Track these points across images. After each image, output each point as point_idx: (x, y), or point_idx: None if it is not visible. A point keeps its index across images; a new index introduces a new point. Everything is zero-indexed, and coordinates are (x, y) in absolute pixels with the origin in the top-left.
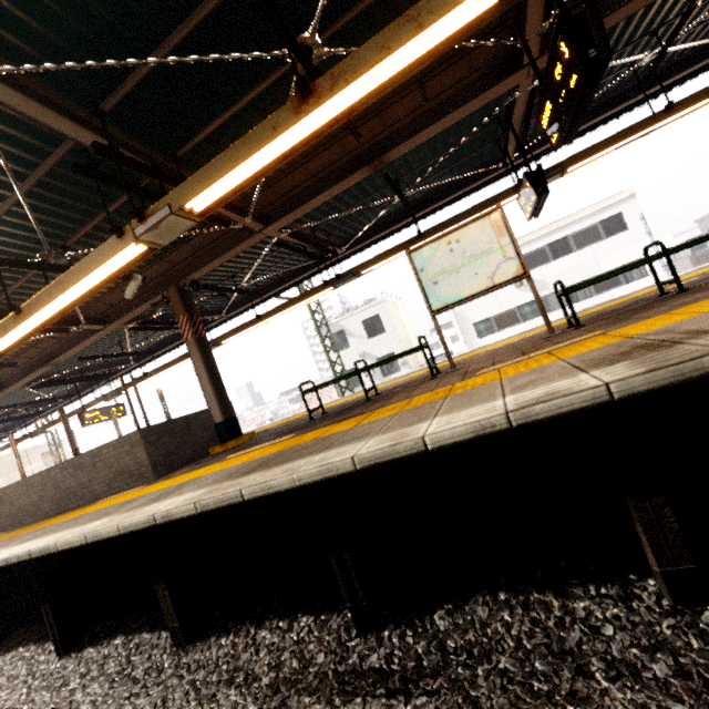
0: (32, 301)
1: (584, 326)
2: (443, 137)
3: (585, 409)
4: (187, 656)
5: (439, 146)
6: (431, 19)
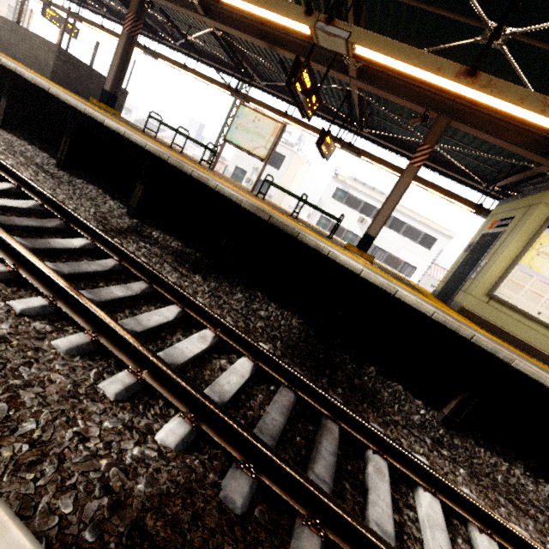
0: None
1: (257, 197)
2: (328, 76)
3: (139, 146)
4: None
5: (326, 79)
6: (248, 0)
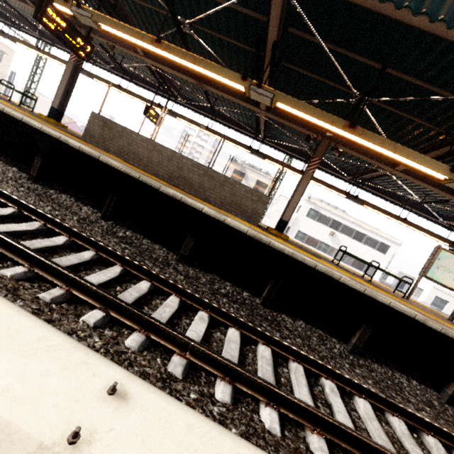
0: (367, 133)
1: None
2: None
3: None
4: (360, 361)
5: None
6: None
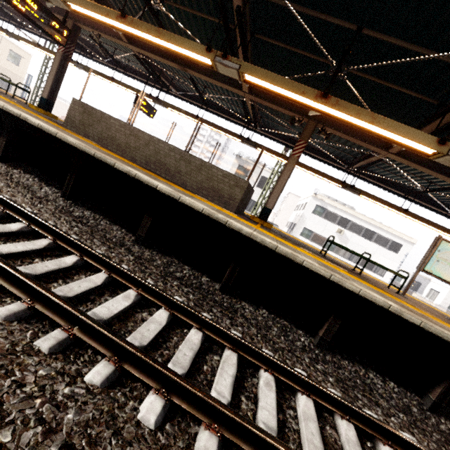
0: (342, 103)
1: None
2: None
3: None
4: (327, 356)
5: None
6: None
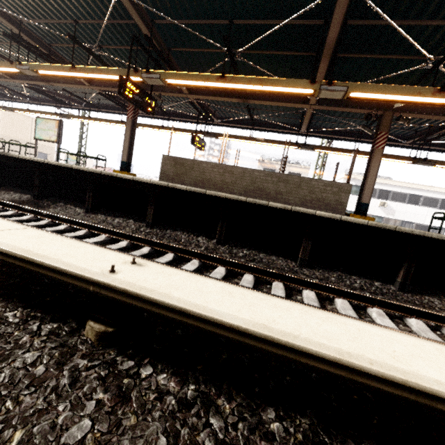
0: None
1: None
2: None
3: None
4: None
5: None
6: None
